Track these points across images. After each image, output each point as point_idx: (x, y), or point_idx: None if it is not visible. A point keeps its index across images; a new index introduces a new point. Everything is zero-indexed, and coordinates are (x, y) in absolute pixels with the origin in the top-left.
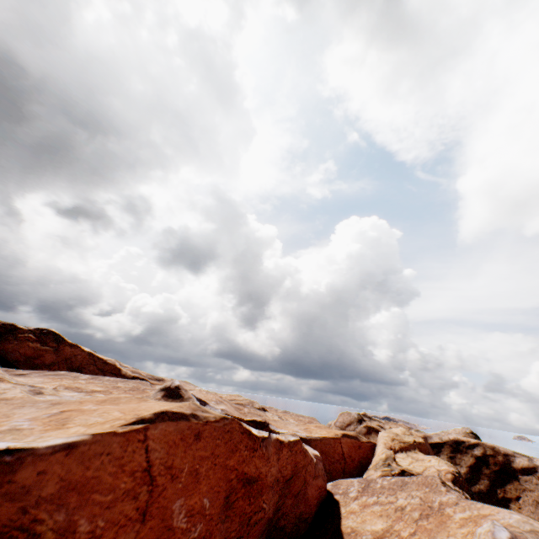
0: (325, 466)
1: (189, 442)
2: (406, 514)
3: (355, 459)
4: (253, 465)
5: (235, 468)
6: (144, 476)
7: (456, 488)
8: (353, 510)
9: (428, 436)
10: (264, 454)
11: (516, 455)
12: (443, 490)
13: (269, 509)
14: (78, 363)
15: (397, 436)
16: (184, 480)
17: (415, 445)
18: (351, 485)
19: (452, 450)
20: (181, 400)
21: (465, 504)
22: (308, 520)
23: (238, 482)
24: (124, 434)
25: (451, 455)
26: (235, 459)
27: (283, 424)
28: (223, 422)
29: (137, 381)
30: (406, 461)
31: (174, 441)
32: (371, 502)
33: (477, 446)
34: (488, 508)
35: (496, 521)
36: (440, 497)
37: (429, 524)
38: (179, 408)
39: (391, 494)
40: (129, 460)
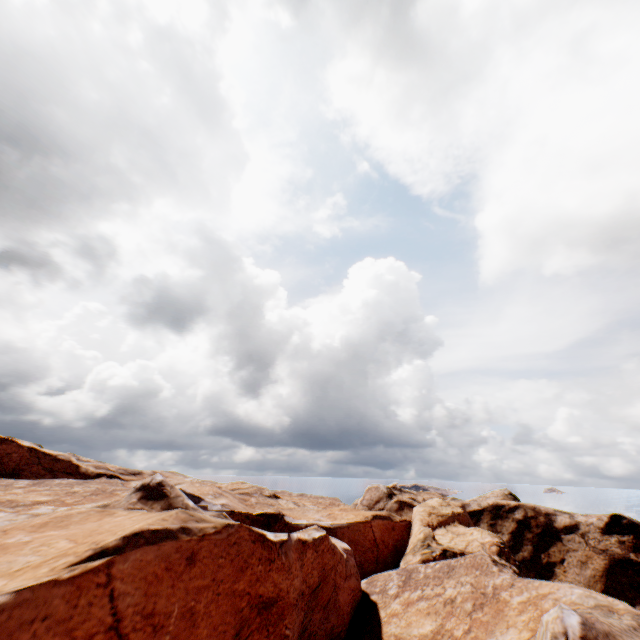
0: (355, 557)
1: (179, 571)
2: (457, 607)
3: (389, 543)
4: (271, 582)
5: (246, 592)
6: (109, 638)
7: (502, 561)
8: (395, 612)
9: (466, 504)
10: (284, 564)
11: (557, 513)
12: (495, 571)
13: (293, 635)
14: (13, 464)
15: (434, 509)
16: (172, 629)
17: (454, 516)
18: (390, 579)
19: (492, 517)
20: (166, 501)
21: (521, 584)
22: (342, 635)
23: (252, 611)
24: (72, 580)
25: (492, 522)
26: (246, 580)
27: (301, 511)
28: (227, 532)
29: (103, 481)
30: (446, 537)
31: (156, 574)
32: (416, 598)
33: (518, 509)
34: (547, 585)
35: (563, 604)
36: (494, 579)
37: (484, 615)
38: (162, 522)
39: (437, 584)
40: (82, 619)
